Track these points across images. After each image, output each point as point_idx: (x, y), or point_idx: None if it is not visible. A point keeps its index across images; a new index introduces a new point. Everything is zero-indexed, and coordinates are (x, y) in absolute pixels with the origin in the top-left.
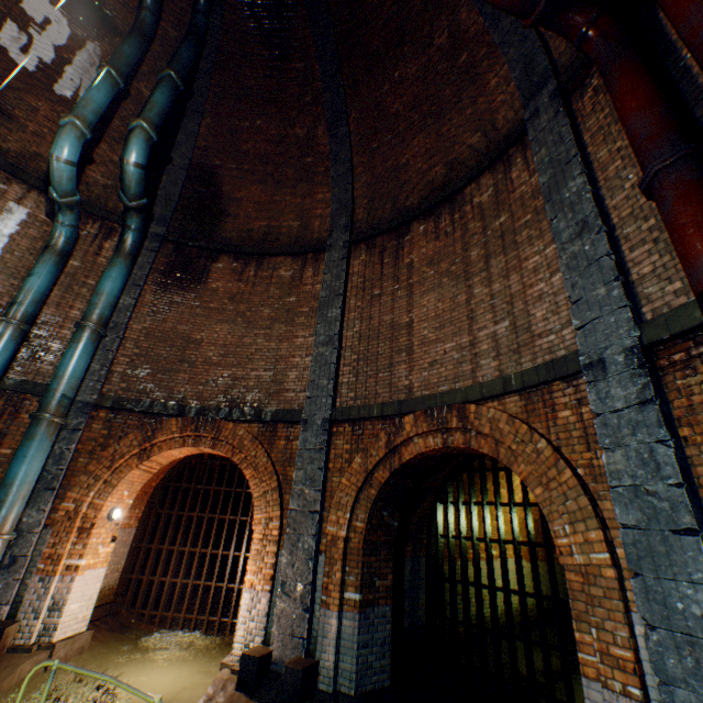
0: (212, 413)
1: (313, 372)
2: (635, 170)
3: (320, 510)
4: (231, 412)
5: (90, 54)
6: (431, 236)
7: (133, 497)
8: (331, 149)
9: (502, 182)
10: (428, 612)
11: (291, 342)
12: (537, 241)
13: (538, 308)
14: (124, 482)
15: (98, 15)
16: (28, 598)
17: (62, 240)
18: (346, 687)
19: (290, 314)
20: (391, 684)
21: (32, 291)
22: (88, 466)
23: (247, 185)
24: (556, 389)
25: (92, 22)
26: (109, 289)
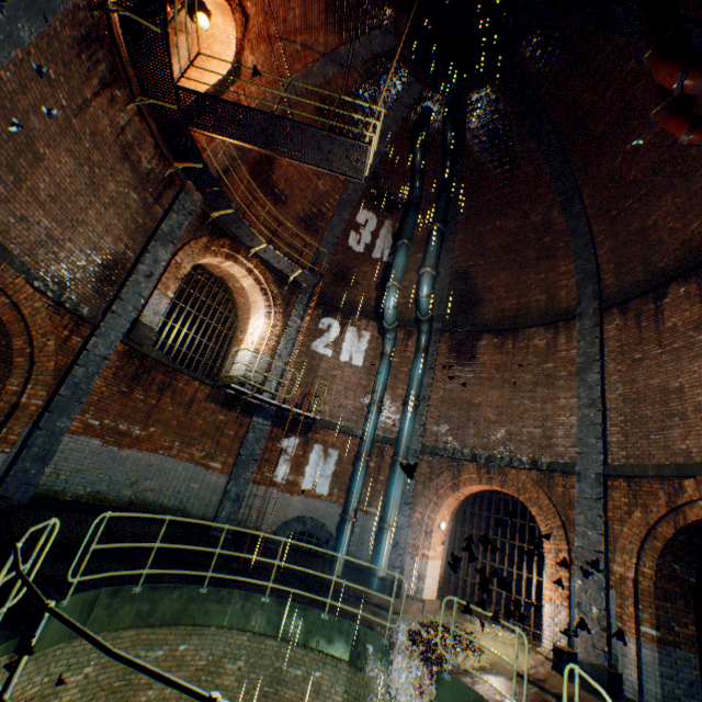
0: (496, 460)
1: (579, 431)
2: None
3: (603, 551)
4: (511, 460)
5: (386, 227)
6: (693, 299)
7: (449, 515)
8: (566, 227)
9: None
10: None
11: (554, 403)
12: None
13: None
14: (444, 505)
15: (389, 203)
16: (406, 567)
17: (389, 348)
18: None
19: (549, 379)
20: None
21: (381, 383)
22: (422, 491)
23: (494, 273)
24: None
25: (386, 209)
26: (417, 375)
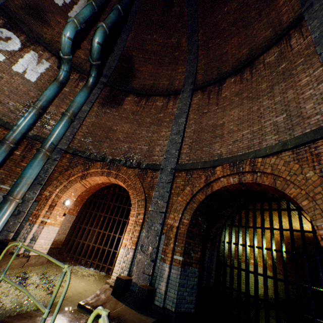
0: (117, 162)
1: (168, 147)
2: None
3: (165, 212)
4: (126, 162)
5: (85, 1)
6: (237, 82)
7: (76, 197)
8: (188, 48)
9: (284, 48)
10: (216, 281)
11: (158, 134)
12: (308, 69)
13: (308, 103)
14: (73, 188)
15: None
16: (22, 231)
17: (62, 76)
18: (170, 306)
19: (159, 121)
20: (195, 312)
21: (46, 96)
22: (58, 177)
23: (146, 64)
24: (320, 144)
25: None
26: (78, 100)
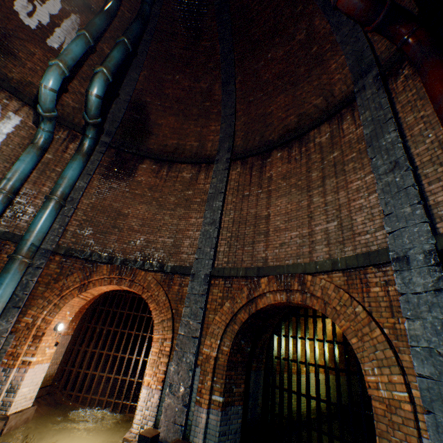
0: (131, 263)
1: (201, 242)
2: (434, 132)
3: (199, 336)
4: (144, 264)
5: (73, 22)
6: (285, 160)
7: (72, 315)
8: (222, 99)
9: (336, 130)
10: (264, 409)
11: (187, 220)
12: (360, 171)
13: (359, 215)
14: (68, 306)
15: None
16: None
17: (42, 140)
18: None
19: (188, 202)
20: None
21: (18, 172)
22: (44, 293)
23: (166, 116)
24: (370, 272)
25: (76, 2)
26: (70, 175)
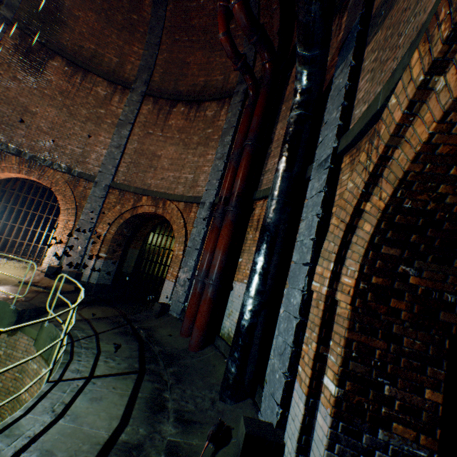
0: (41, 161)
1: (106, 160)
2: None
3: (96, 222)
4: (53, 164)
5: None
6: (184, 117)
7: None
8: (151, 21)
9: (218, 113)
10: (134, 269)
11: (97, 137)
12: (214, 150)
13: (203, 176)
14: None
15: None
16: None
17: None
18: (93, 281)
19: (99, 120)
20: (111, 284)
21: None
22: None
23: (86, 8)
24: (194, 206)
25: None
26: None
